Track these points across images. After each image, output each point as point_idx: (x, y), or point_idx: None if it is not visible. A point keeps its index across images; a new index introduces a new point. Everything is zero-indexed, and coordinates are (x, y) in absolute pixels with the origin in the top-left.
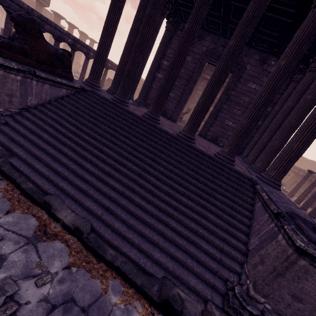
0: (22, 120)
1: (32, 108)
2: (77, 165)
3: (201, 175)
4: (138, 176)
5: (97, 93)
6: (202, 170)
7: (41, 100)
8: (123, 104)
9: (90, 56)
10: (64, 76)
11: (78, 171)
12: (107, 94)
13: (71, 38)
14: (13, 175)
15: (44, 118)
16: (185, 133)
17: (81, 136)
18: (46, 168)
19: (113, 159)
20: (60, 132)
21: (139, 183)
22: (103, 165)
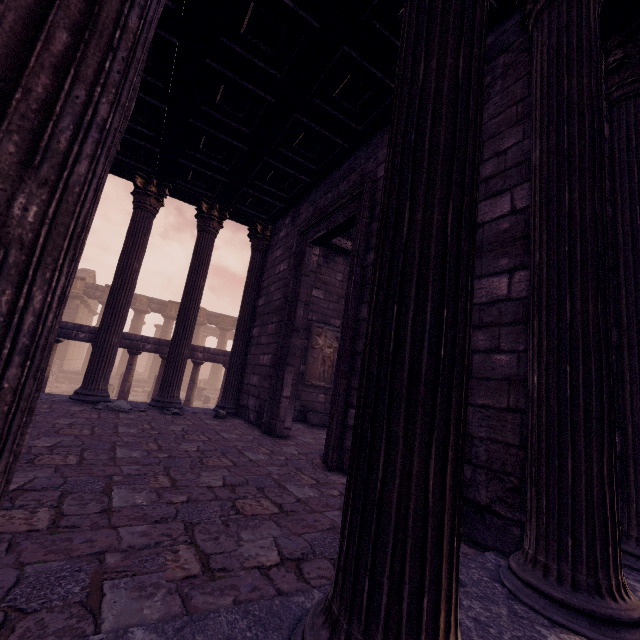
0: None
1: None
2: None
3: None
4: None
5: None
6: None
7: None
8: None
9: (198, 359)
10: None
11: None
12: None
13: (152, 343)
14: None
15: None
16: None
17: None
18: None
19: None
20: None
21: None
22: None
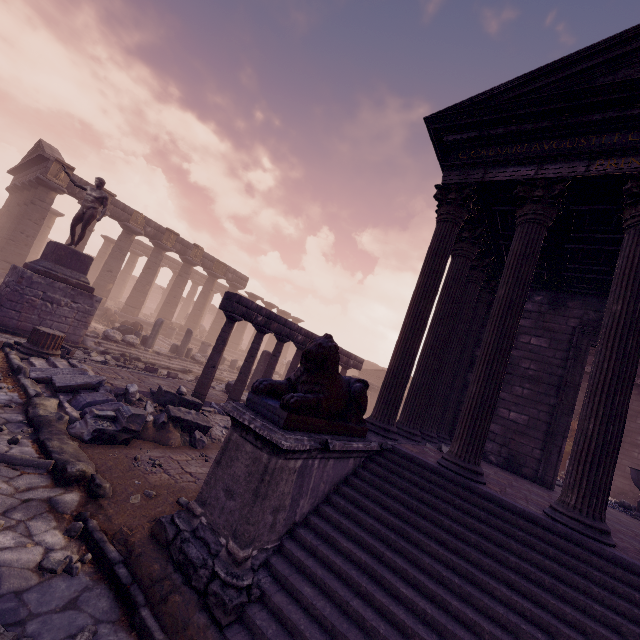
0: (295, 581)
1: (301, 528)
2: None
3: None
4: None
5: (409, 454)
6: None
7: (316, 499)
8: (477, 481)
9: None
10: (357, 432)
11: None
12: (410, 445)
13: (302, 334)
14: None
15: (341, 566)
16: None
17: None
18: None
19: None
20: (398, 624)
21: None
22: None
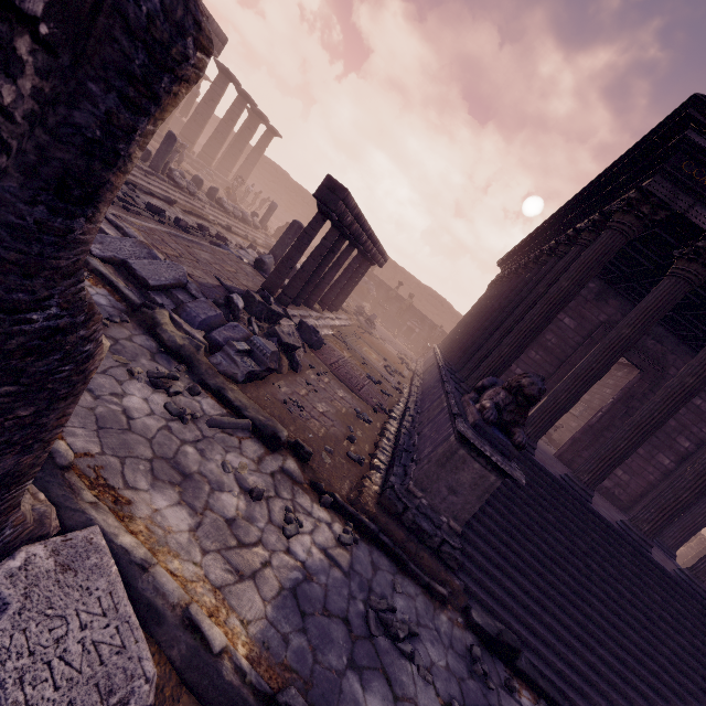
0: (473, 537)
1: None
2: (584, 647)
3: (703, 642)
4: (649, 658)
5: None
6: (697, 628)
7: None
8: (534, 455)
9: (370, 254)
10: None
11: (600, 666)
12: None
13: (367, 234)
14: (557, 697)
15: (491, 525)
16: (645, 536)
17: (549, 566)
18: (563, 663)
19: (607, 621)
20: (522, 558)
21: (663, 679)
22: (611, 643)
